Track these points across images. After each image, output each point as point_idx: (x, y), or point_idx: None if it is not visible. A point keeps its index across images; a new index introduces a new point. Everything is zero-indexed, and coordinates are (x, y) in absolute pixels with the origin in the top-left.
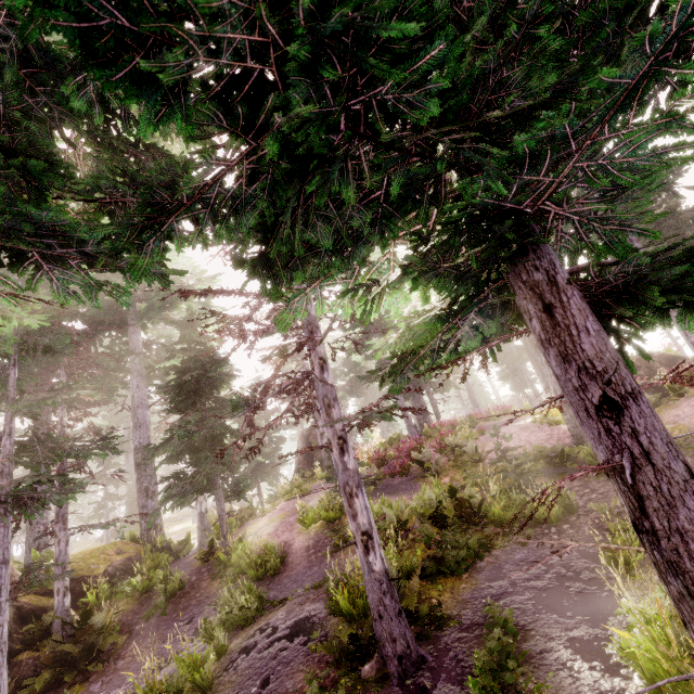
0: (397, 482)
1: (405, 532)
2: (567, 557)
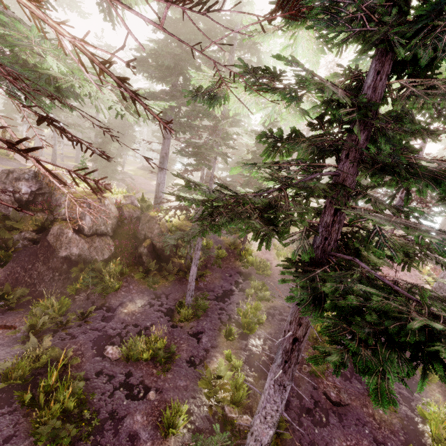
0: None
1: None
2: None
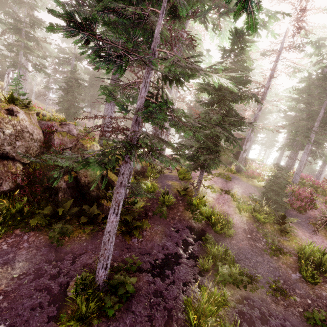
0: (293, 213)
1: None
2: None
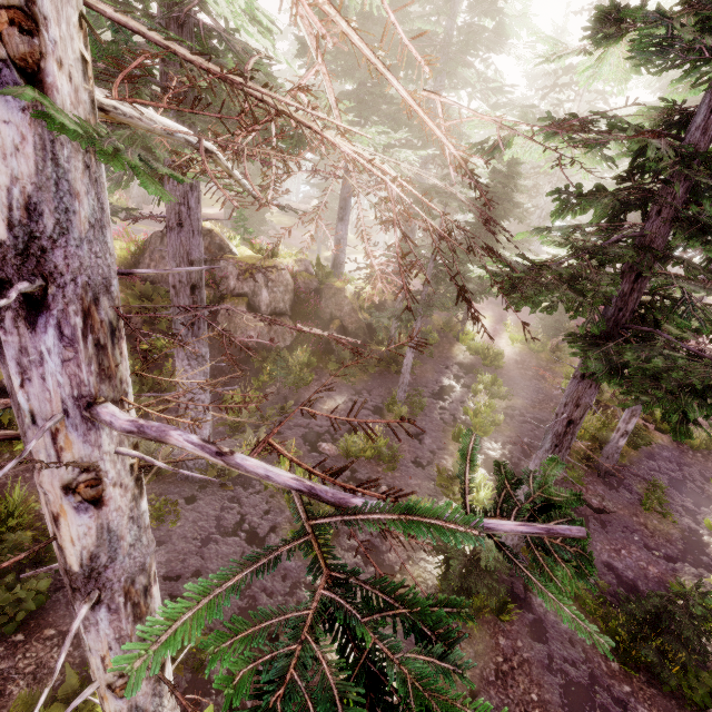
0: None
1: (604, 406)
2: (692, 471)
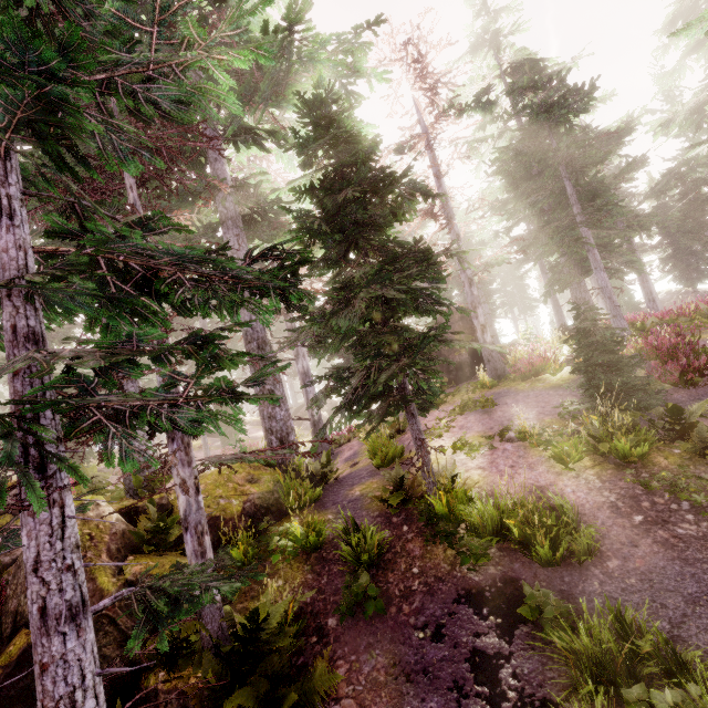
0: (682, 395)
1: None
2: None
